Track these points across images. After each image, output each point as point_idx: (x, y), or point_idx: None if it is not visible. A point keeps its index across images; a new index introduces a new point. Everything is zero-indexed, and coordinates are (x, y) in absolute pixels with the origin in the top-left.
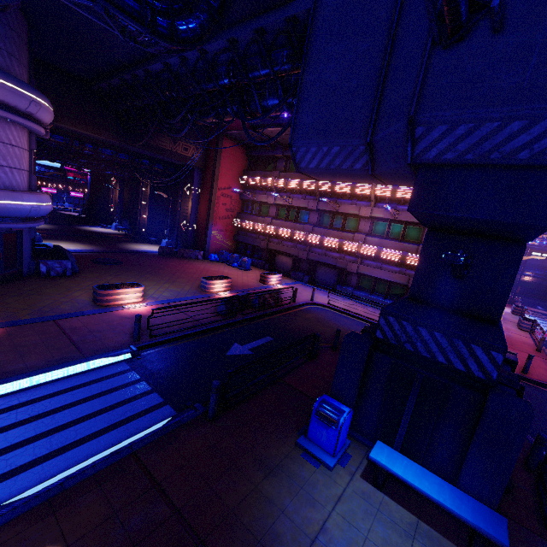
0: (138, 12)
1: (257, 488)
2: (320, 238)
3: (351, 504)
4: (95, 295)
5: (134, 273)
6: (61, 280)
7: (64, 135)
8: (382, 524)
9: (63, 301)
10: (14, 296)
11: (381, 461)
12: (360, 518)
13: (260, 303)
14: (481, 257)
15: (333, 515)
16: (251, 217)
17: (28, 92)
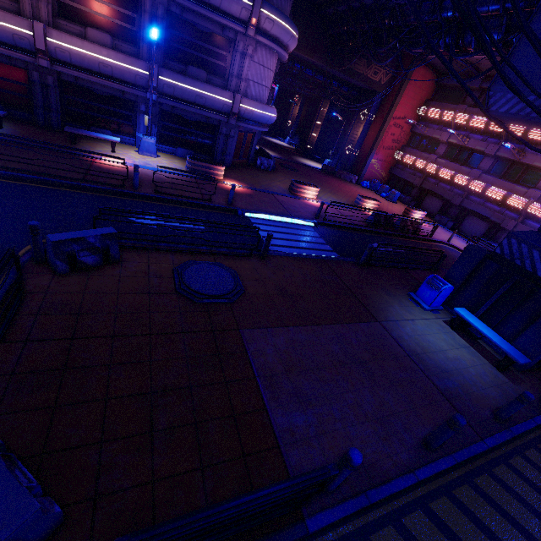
0: None
1: (381, 295)
2: (484, 186)
3: (431, 323)
4: (291, 186)
5: (307, 180)
6: (267, 173)
7: None
8: (446, 336)
9: (272, 185)
10: (249, 175)
11: (461, 313)
12: (434, 328)
13: (400, 226)
14: None
15: (419, 321)
16: (415, 152)
17: (292, 29)
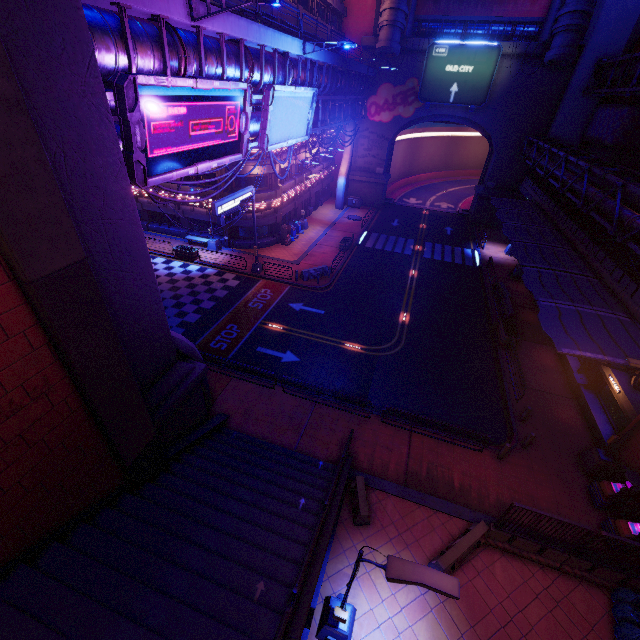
0: None
1: None
2: None
3: None
4: None
5: None
6: None
7: None
8: None
9: None
10: None
11: None
12: None
13: None
14: None
15: None
16: None
17: None
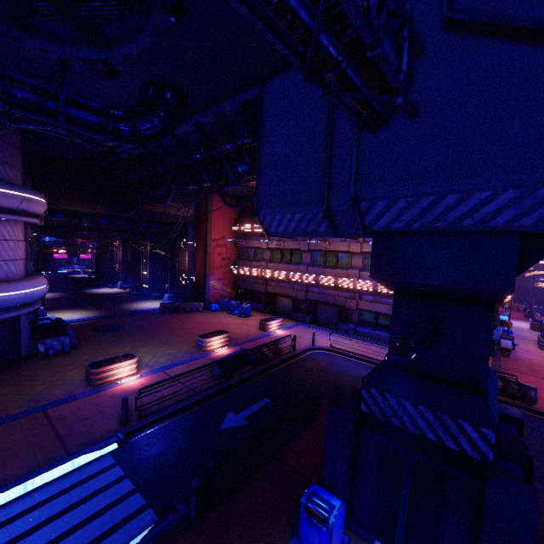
0: (101, 125)
1: None
2: (315, 277)
3: None
4: (87, 374)
5: (133, 337)
6: (59, 358)
7: (64, 213)
8: None
9: (57, 384)
10: (9, 385)
11: None
12: None
13: (257, 358)
14: (452, 321)
15: None
16: (247, 263)
17: (20, 193)
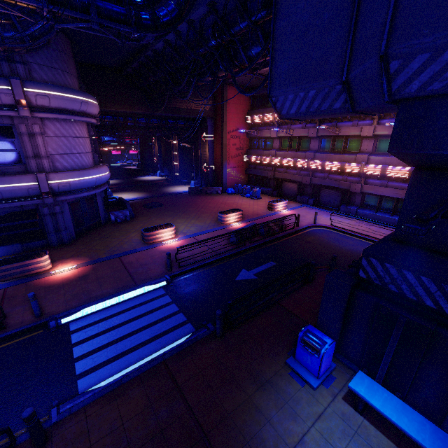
0: (125, 15)
1: (250, 398)
2: (321, 163)
3: (330, 423)
4: (143, 236)
5: (171, 212)
6: (124, 225)
7: (113, 115)
8: (358, 446)
9: (125, 241)
10: (97, 240)
11: (359, 391)
12: (337, 437)
13: (265, 231)
14: None
15: (312, 431)
16: (258, 152)
17: (78, 96)
